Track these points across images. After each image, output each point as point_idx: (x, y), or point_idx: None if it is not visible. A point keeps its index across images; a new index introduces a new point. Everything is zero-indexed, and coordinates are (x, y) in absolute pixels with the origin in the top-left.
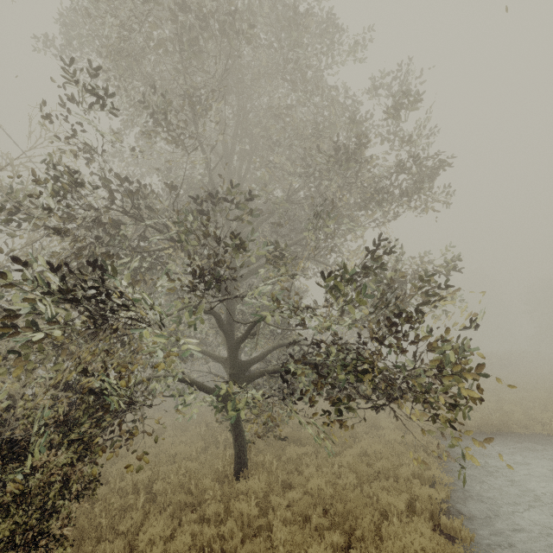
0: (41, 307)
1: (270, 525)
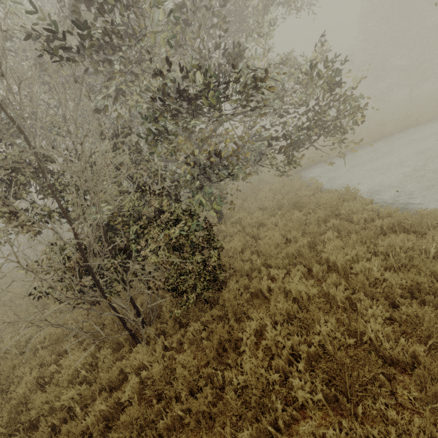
0: (221, 103)
1: (259, 225)
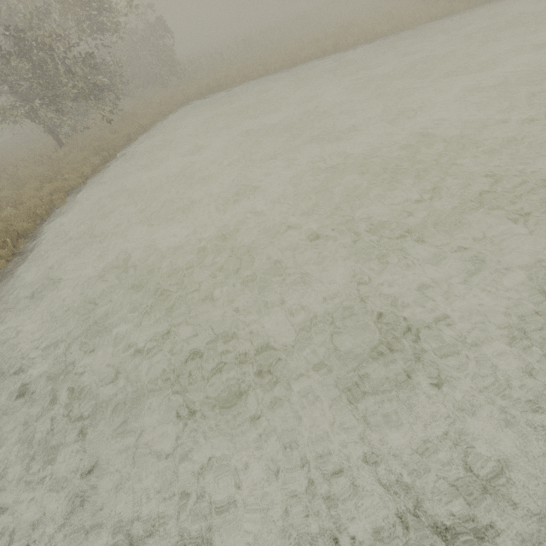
0: None
1: None
